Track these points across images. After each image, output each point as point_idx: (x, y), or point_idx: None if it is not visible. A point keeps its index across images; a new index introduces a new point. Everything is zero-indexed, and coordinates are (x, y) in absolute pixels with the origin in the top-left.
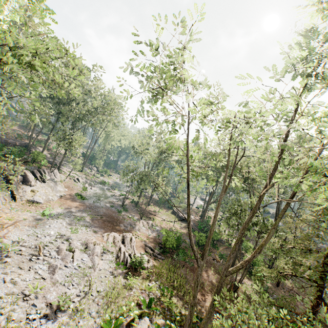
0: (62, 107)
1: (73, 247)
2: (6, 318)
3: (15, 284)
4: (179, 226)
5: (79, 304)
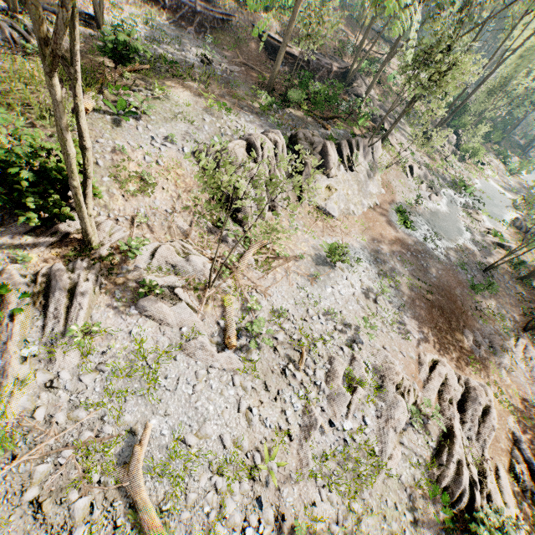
0: None
1: (355, 375)
2: (218, 503)
3: (249, 423)
4: None
5: None
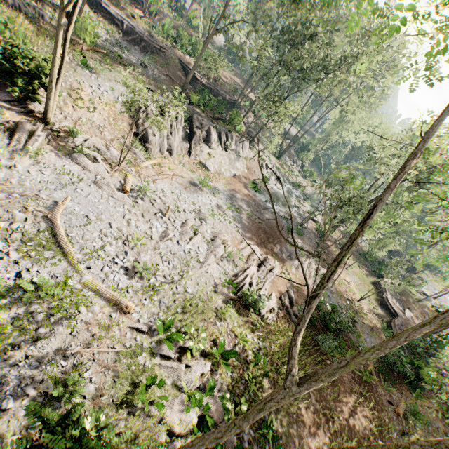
0: (290, 49)
1: (199, 229)
2: (102, 245)
3: (128, 224)
4: (368, 308)
5: (159, 285)
